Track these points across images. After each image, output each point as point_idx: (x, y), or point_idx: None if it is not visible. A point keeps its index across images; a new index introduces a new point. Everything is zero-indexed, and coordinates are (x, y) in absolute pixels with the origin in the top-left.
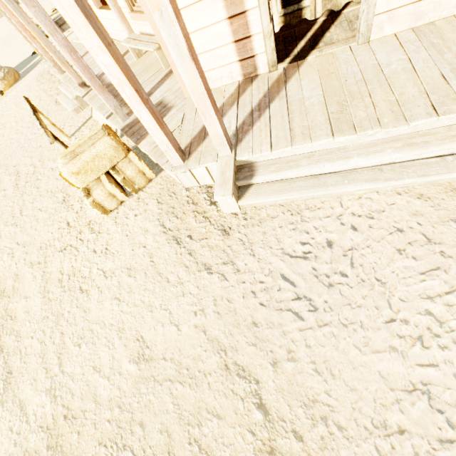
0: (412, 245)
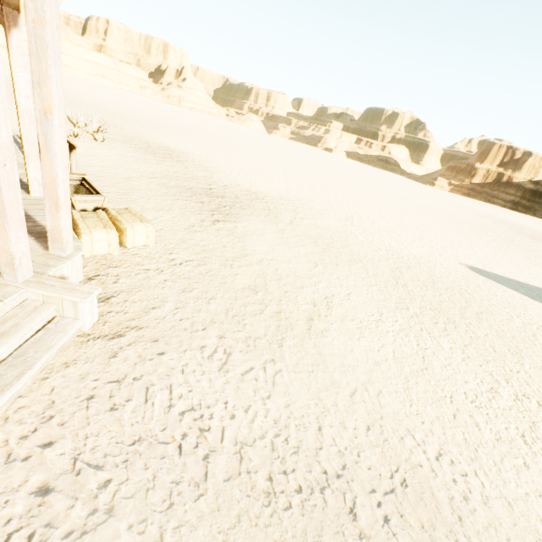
0: (115, 395)
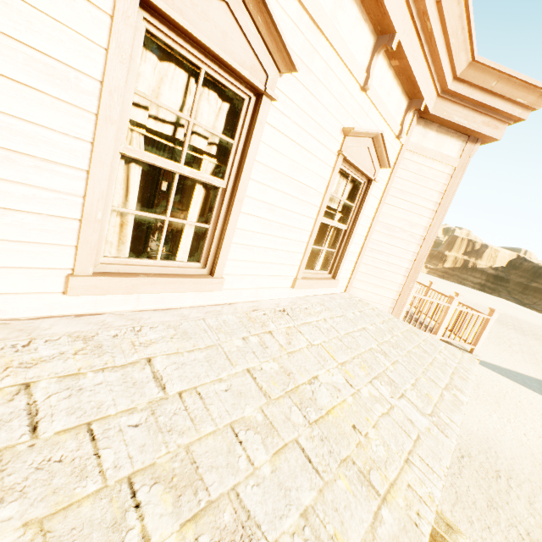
0: None
